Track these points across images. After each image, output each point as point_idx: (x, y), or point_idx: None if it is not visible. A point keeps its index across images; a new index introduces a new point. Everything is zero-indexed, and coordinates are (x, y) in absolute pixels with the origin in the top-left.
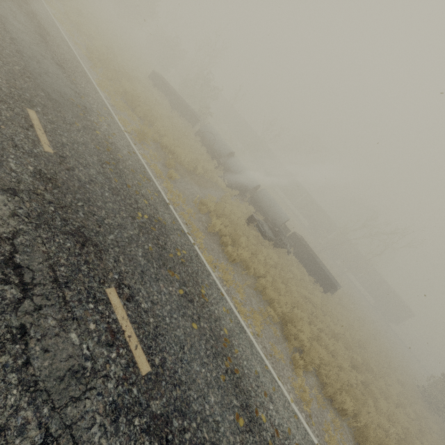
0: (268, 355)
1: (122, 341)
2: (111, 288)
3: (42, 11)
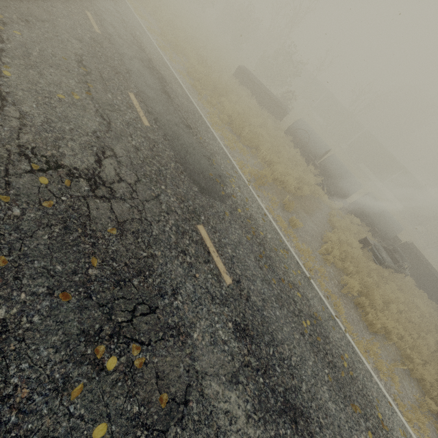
0: None
1: None
2: None
3: (151, 49)
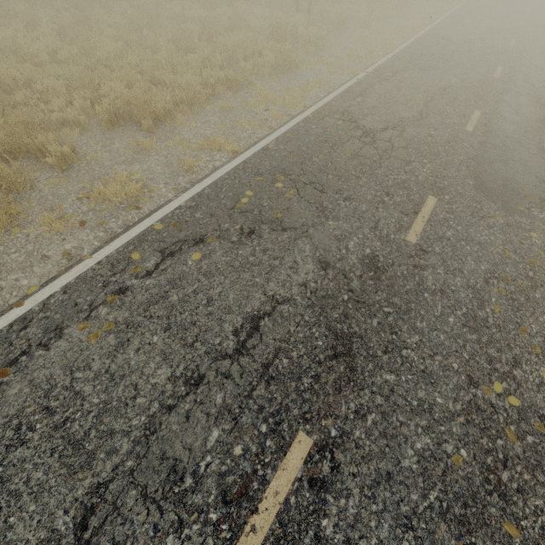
0: None
1: (239, 517)
2: (308, 438)
3: None
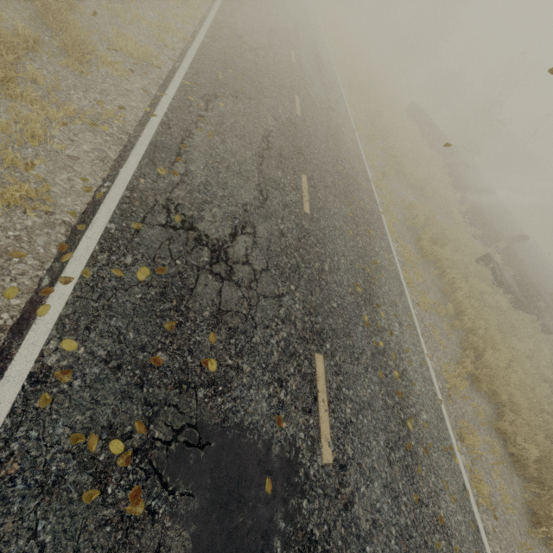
0: (421, 324)
1: (300, 193)
2: (304, 176)
3: (325, 56)
